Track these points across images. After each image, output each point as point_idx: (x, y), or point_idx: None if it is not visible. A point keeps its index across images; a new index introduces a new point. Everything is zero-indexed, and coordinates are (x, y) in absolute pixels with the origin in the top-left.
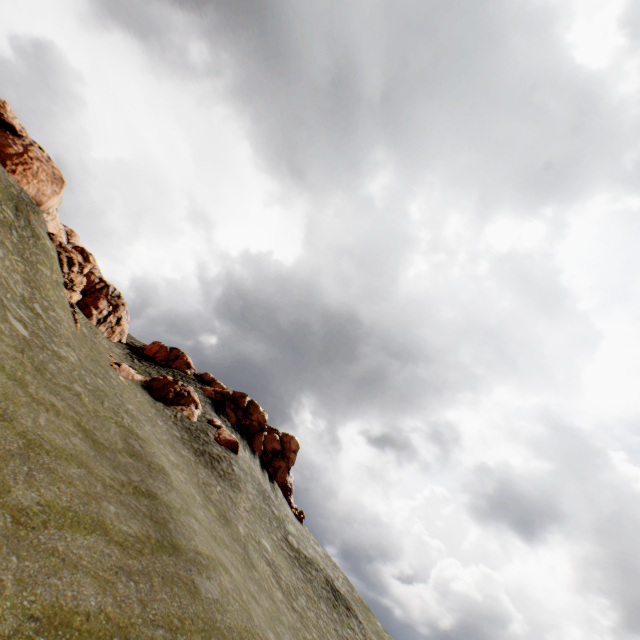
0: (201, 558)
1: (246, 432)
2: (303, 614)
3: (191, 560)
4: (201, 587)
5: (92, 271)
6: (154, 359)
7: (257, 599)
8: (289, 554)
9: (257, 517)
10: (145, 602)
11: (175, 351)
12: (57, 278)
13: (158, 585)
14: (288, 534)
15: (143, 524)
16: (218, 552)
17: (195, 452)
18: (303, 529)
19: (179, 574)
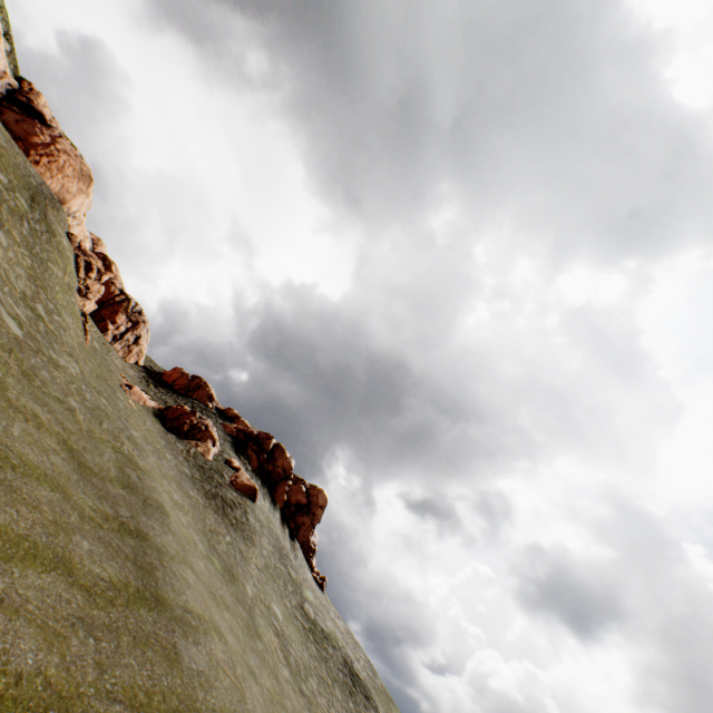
0: (190, 618)
1: (268, 479)
2: (312, 699)
3: (177, 619)
4: (184, 654)
5: (113, 281)
6: (173, 387)
7: (256, 676)
8: (303, 625)
9: (270, 577)
10: (104, 666)
11: (197, 380)
12: (70, 281)
13: (126, 646)
14: (305, 601)
15: (123, 568)
16: (214, 613)
17: (206, 494)
18: (323, 598)
19: (157, 635)
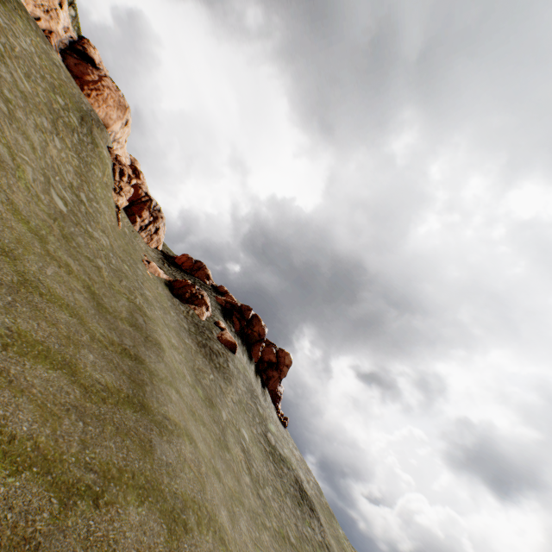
0: (167, 423)
1: (247, 340)
2: (267, 502)
3: (156, 422)
4: (157, 448)
5: (140, 186)
6: (181, 267)
7: (221, 476)
8: (265, 448)
9: (242, 410)
10: (87, 444)
11: (199, 263)
12: (107, 181)
13: (109, 433)
14: (268, 431)
15: (118, 379)
16: (190, 425)
17: (198, 343)
18: (285, 432)
19: (137, 430)
